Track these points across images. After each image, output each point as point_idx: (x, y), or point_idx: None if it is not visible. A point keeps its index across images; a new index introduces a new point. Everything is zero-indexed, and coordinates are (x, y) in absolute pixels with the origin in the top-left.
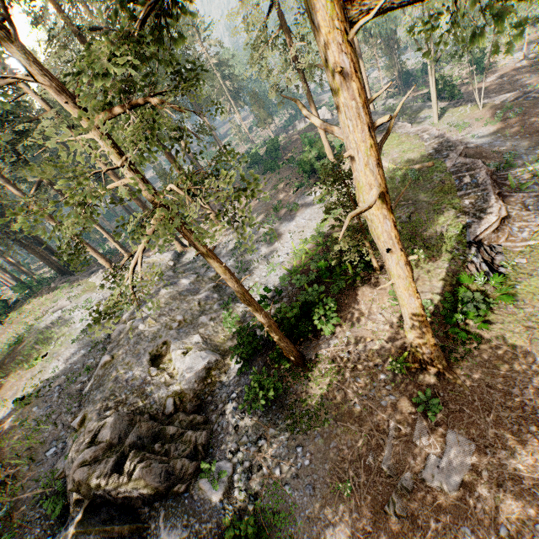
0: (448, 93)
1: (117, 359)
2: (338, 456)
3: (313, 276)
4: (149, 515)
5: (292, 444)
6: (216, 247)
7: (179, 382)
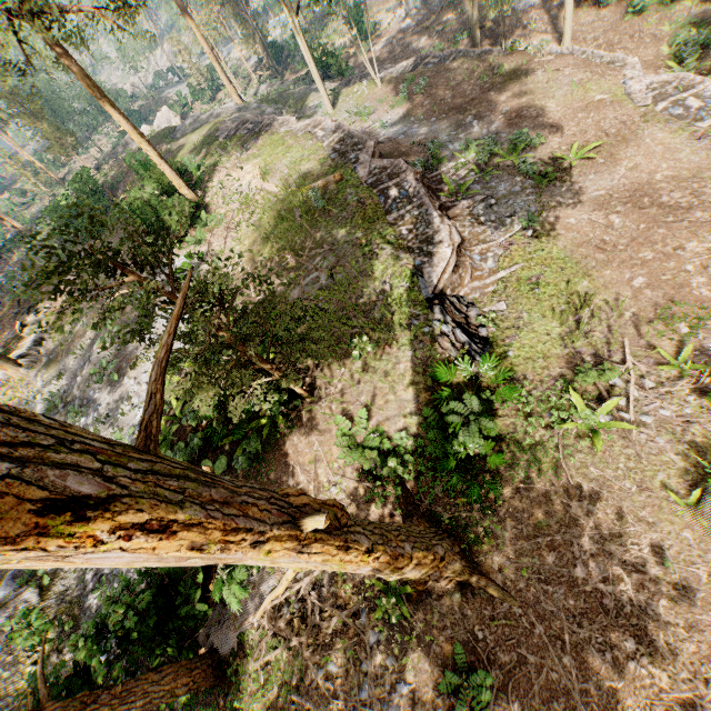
0: (334, 67)
1: None
2: None
3: (198, 444)
4: None
5: None
6: None
7: None
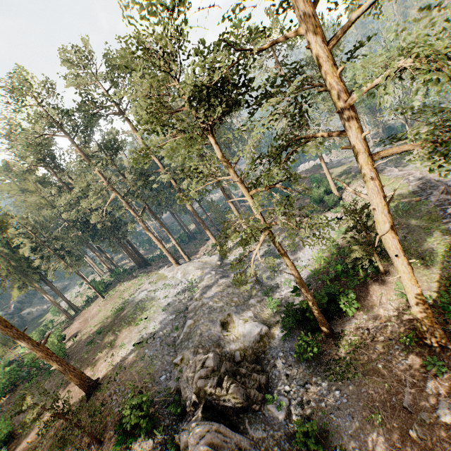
0: None
1: (198, 322)
2: (369, 398)
3: (333, 275)
4: (238, 421)
5: (332, 388)
6: (250, 253)
7: (243, 341)
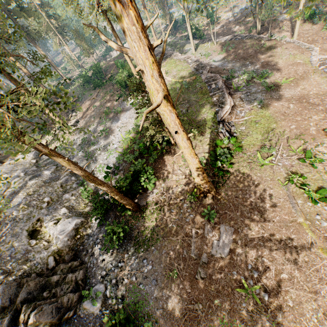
0: (198, 35)
1: None
2: (168, 257)
3: (137, 154)
4: None
5: (140, 259)
6: (68, 144)
7: (56, 244)
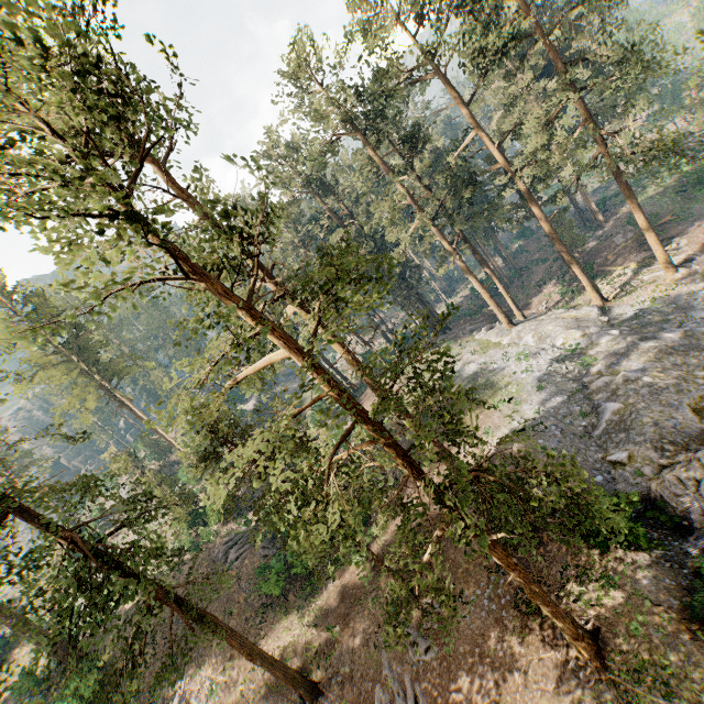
0: None
1: (633, 407)
2: None
3: None
4: None
5: None
6: (673, 299)
7: None
